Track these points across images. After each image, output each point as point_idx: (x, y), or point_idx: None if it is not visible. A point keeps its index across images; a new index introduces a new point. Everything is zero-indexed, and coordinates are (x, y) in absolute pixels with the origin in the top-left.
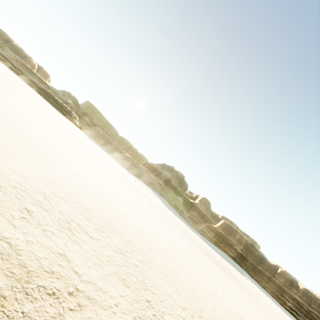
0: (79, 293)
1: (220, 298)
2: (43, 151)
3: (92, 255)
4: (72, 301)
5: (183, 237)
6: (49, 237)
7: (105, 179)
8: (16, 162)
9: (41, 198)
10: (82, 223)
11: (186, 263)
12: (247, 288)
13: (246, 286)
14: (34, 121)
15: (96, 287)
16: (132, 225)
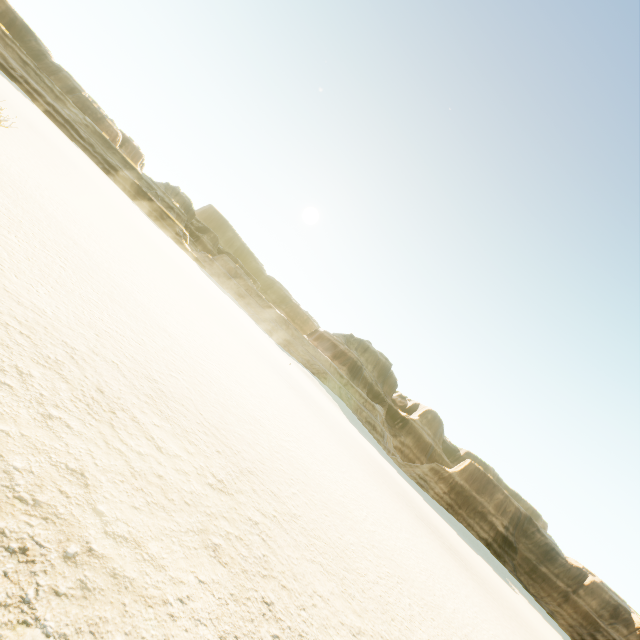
0: (93, 559)
1: (446, 622)
2: (97, 277)
3: (150, 485)
4: (67, 574)
5: (379, 484)
6: (55, 432)
7: (224, 349)
8: (27, 283)
9: (61, 356)
10: (146, 418)
11: (377, 536)
12: (514, 611)
13: (511, 605)
14: (95, 226)
15: (142, 554)
16: (265, 443)
